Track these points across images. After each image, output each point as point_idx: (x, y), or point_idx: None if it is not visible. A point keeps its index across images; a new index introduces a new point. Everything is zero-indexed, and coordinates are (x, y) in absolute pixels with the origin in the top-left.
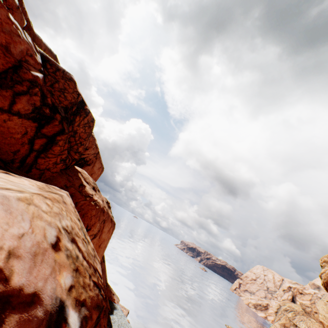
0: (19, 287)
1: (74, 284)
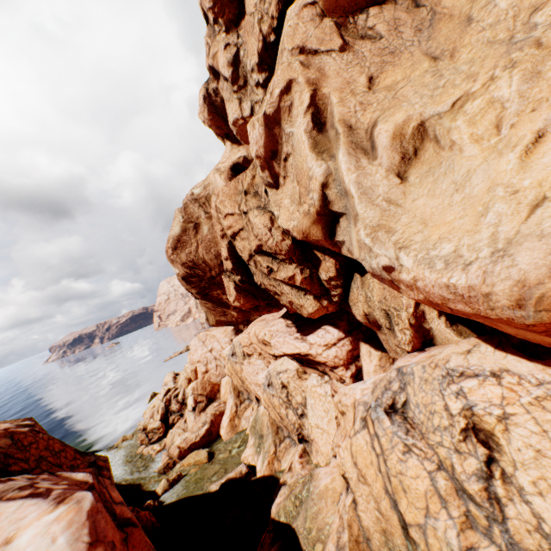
0: (0, 430)
1: (11, 423)
